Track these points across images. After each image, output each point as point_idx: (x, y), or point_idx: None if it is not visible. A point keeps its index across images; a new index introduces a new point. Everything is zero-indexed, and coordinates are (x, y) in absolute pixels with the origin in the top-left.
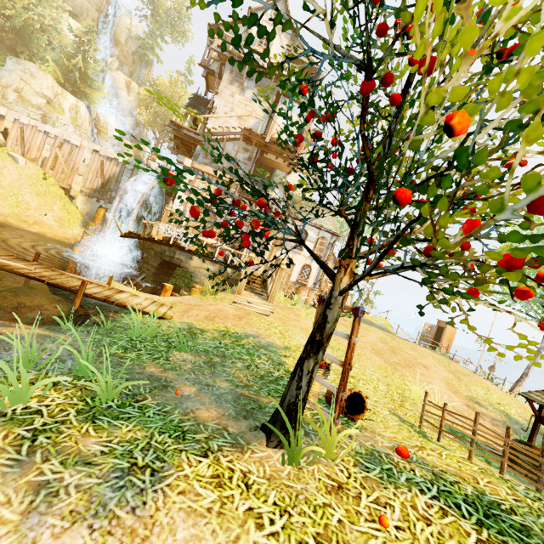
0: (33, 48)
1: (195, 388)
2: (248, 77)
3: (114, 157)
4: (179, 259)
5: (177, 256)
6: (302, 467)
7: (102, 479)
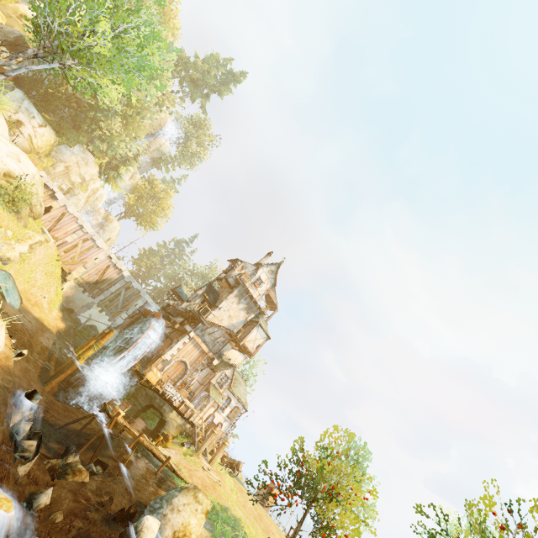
0: (96, 138)
1: None
2: (245, 298)
3: (120, 268)
4: (165, 410)
5: (165, 407)
6: None
7: None
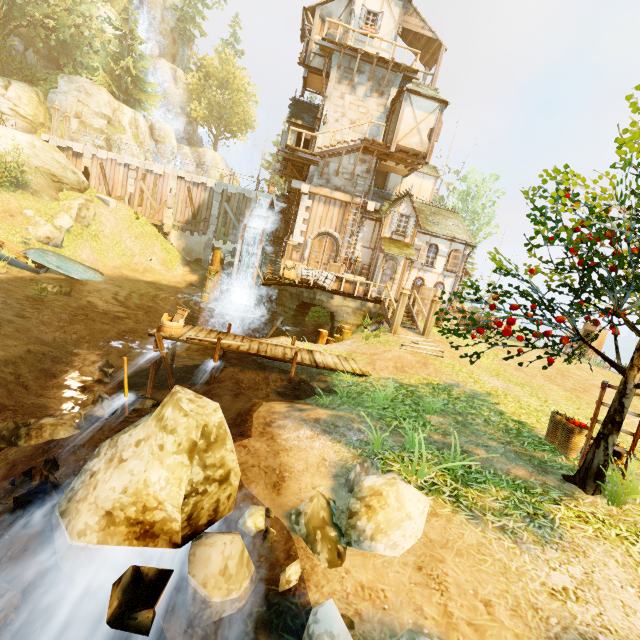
0: (76, 55)
1: (483, 450)
2: (358, 71)
3: (200, 182)
4: (320, 300)
5: (318, 297)
6: (620, 506)
7: (525, 523)
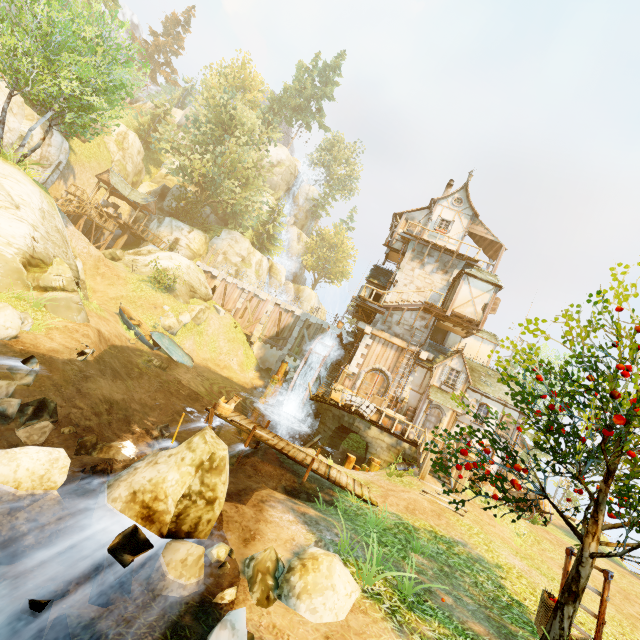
0: (239, 219)
1: (451, 599)
2: (429, 254)
3: (291, 310)
4: (358, 427)
5: (356, 423)
6: None
7: None
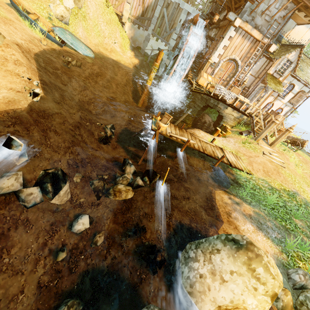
0: None
1: None
2: None
3: None
4: (220, 108)
5: (219, 106)
6: None
7: None
